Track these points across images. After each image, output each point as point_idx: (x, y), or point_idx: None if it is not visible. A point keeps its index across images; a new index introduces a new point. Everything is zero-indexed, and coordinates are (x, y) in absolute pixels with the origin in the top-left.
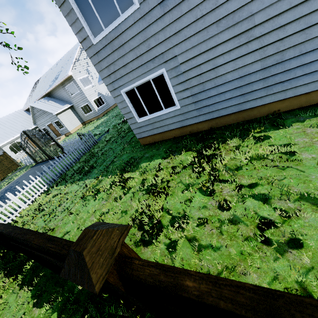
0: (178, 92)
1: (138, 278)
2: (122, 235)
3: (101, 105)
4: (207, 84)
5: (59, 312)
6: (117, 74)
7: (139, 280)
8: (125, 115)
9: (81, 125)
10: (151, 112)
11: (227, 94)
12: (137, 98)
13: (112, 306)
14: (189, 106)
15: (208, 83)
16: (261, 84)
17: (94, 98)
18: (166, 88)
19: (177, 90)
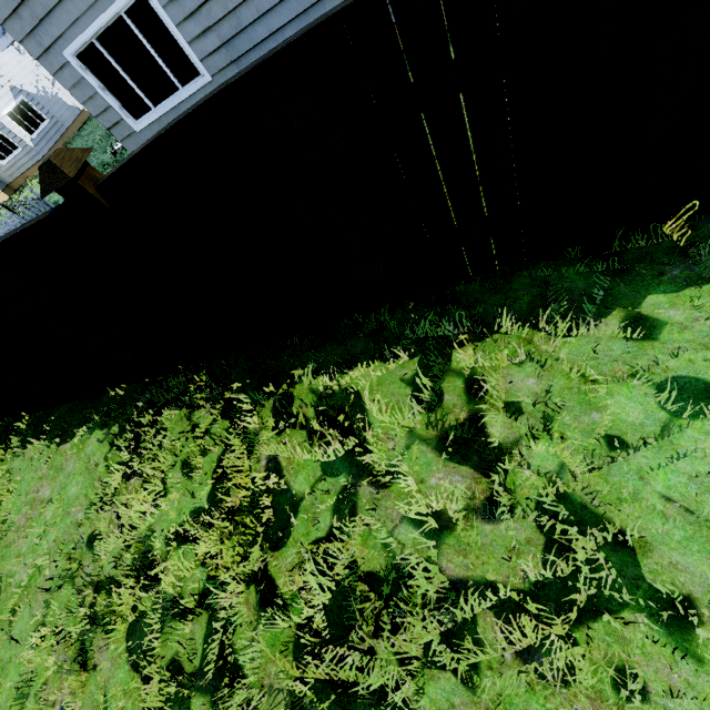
0: (194, 40)
1: (109, 176)
2: (86, 153)
3: (37, 127)
4: (245, 13)
5: (102, 426)
6: (34, 7)
7: (110, 175)
8: (101, 117)
9: (5, 197)
10: (155, 100)
11: (288, 33)
12: (111, 67)
13: (171, 382)
14: (227, 72)
15: (244, 9)
16: (337, 2)
17: (6, 106)
18: (166, 33)
19: (190, 35)
